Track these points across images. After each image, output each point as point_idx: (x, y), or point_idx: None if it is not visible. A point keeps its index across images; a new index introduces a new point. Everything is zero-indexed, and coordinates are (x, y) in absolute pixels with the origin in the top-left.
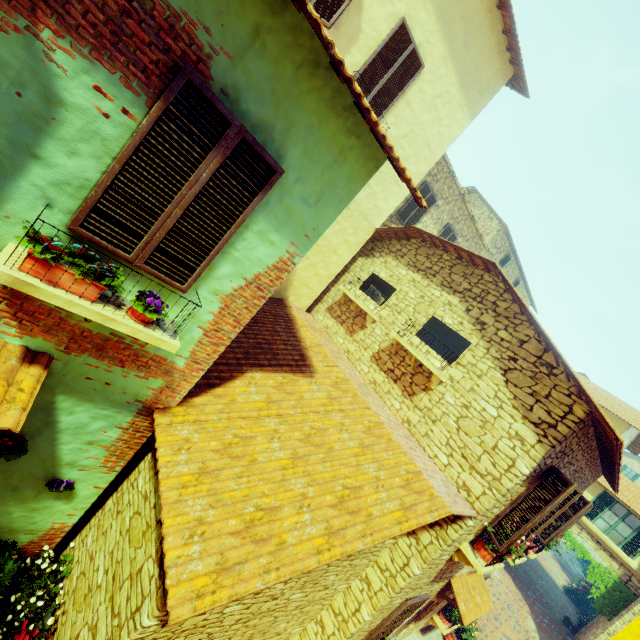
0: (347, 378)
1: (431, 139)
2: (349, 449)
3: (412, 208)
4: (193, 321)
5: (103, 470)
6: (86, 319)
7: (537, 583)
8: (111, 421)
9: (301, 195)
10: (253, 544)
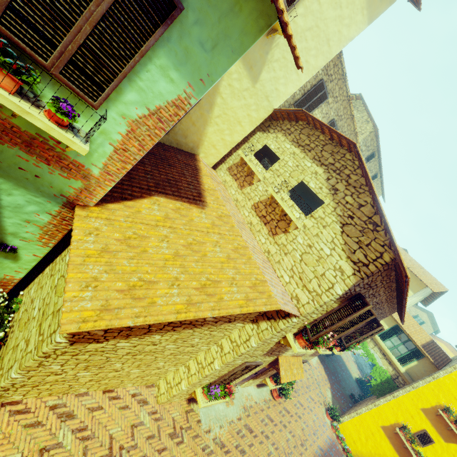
0: (230, 215)
1: (331, 36)
2: (218, 258)
3: (307, 101)
4: (105, 137)
5: (39, 244)
6: (12, 114)
7: (339, 373)
8: (42, 207)
9: (199, 38)
10: (131, 299)
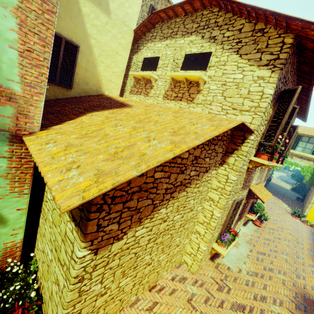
0: (153, 104)
1: None
2: (168, 118)
3: None
4: (0, 40)
5: (15, 195)
6: None
7: (280, 191)
8: None
9: None
10: (121, 160)
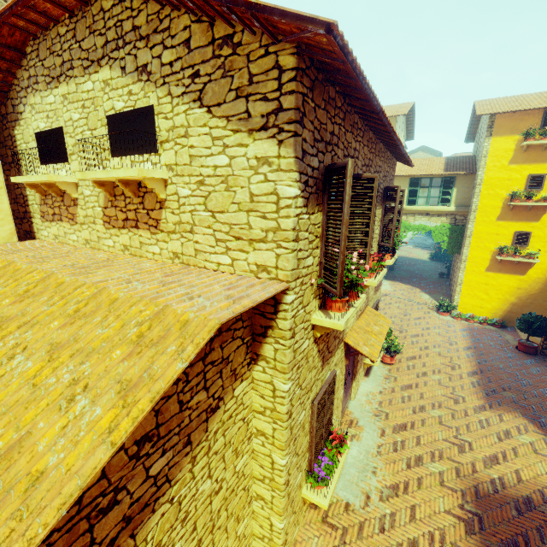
0: (49, 274)
1: None
2: (17, 380)
3: None
4: None
5: None
6: None
7: (415, 270)
8: None
9: None
10: None
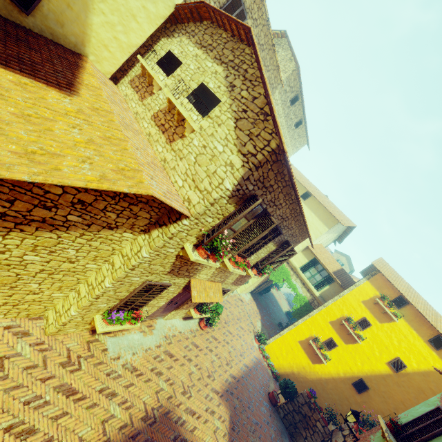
0: (112, 112)
1: None
2: (71, 137)
3: None
4: None
5: None
6: None
7: (271, 308)
8: None
9: None
10: None
